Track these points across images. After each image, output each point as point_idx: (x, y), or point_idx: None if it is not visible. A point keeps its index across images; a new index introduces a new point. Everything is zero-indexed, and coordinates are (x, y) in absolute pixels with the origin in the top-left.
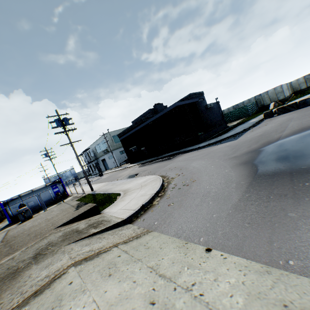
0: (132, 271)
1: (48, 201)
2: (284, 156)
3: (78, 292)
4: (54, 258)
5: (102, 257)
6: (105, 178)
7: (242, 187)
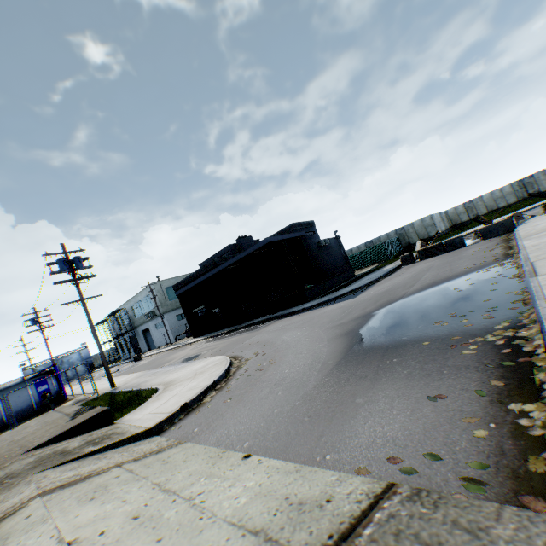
0: (128, 490)
1: (24, 412)
2: (393, 323)
3: (37, 524)
4: (10, 493)
5: (91, 481)
6: (144, 364)
7: (327, 368)
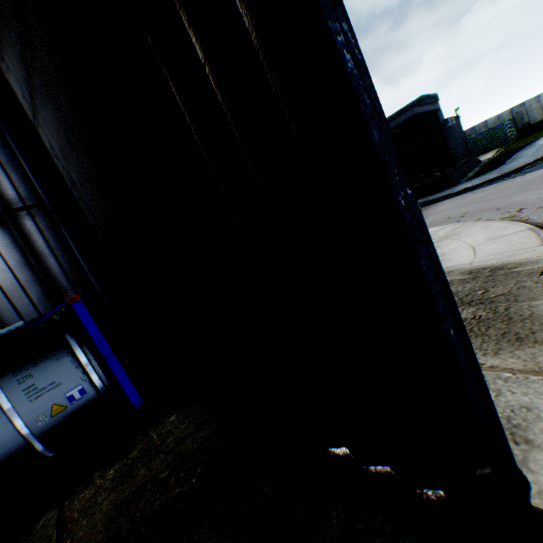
0: None
1: None
2: None
3: None
4: None
5: None
6: None
7: None
